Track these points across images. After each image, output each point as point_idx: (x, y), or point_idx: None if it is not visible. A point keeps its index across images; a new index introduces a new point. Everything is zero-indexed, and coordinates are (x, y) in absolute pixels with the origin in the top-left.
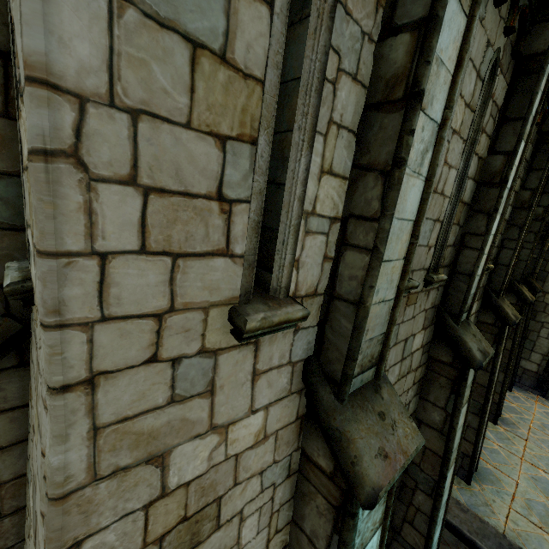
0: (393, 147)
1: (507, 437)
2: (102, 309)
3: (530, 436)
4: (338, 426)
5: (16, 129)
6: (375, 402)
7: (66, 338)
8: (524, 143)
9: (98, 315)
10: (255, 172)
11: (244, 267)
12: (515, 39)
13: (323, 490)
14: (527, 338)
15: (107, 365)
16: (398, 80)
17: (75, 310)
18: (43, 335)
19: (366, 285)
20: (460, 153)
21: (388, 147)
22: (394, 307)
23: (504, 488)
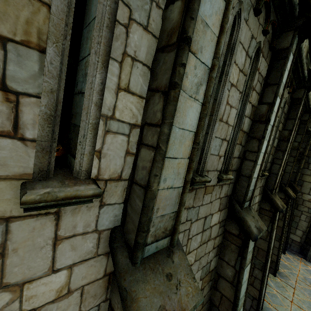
0: (169, 75)
1: (282, 286)
2: None
3: (297, 285)
4: (126, 286)
5: None
6: (165, 265)
7: None
8: (280, 99)
9: None
10: (44, 74)
11: (37, 149)
12: (270, 39)
13: None
14: (293, 220)
15: None
16: (174, 30)
17: None
18: None
19: (152, 173)
20: (238, 100)
21: (167, 74)
22: (182, 193)
23: None
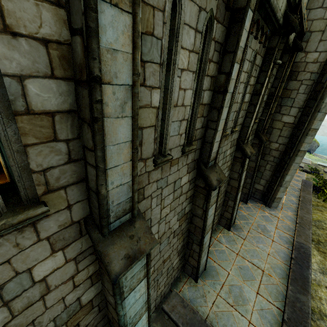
0: None
1: (233, 239)
2: None
3: (248, 235)
4: None
5: None
6: None
7: None
8: (131, 15)
9: None
10: None
11: None
12: None
13: None
14: (259, 171)
15: None
16: None
17: None
18: None
19: None
20: None
21: None
22: None
23: (219, 280)
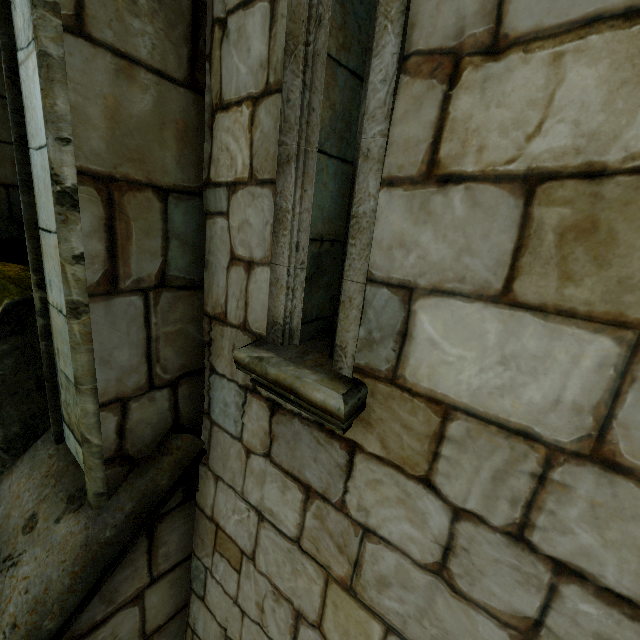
0: None
1: None
2: None
3: None
4: None
5: (202, 112)
6: None
7: None
8: None
9: None
10: None
11: None
12: None
13: None
14: None
15: None
16: None
17: None
18: None
19: None
20: None
21: None
22: None
23: None
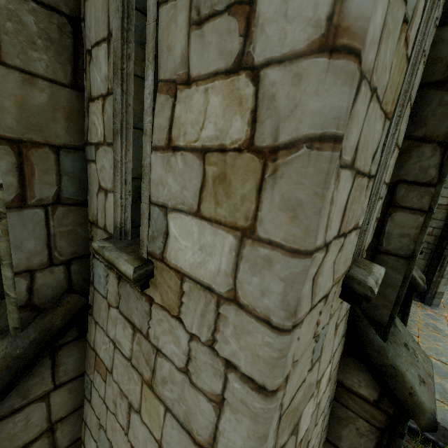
0: None
1: None
2: (312, 300)
3: (420, 333)
4: (391, 363)
5: (83, 101)
6: (398, 336)
7: (292, 338)
8: None
9: (309, 307)
10: (384, 148)
11: (359, 236)
12: None
13: (365, 415)
14: None
15: (299, 355)
16: None
17: (303, 308)
18: (271, 339)
19: (418, 241)
20: None
21: None
22: None
23: None
